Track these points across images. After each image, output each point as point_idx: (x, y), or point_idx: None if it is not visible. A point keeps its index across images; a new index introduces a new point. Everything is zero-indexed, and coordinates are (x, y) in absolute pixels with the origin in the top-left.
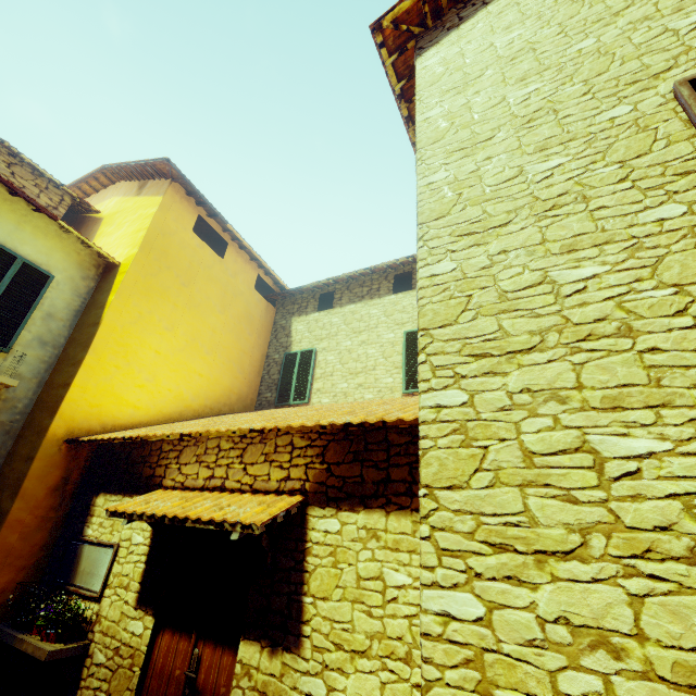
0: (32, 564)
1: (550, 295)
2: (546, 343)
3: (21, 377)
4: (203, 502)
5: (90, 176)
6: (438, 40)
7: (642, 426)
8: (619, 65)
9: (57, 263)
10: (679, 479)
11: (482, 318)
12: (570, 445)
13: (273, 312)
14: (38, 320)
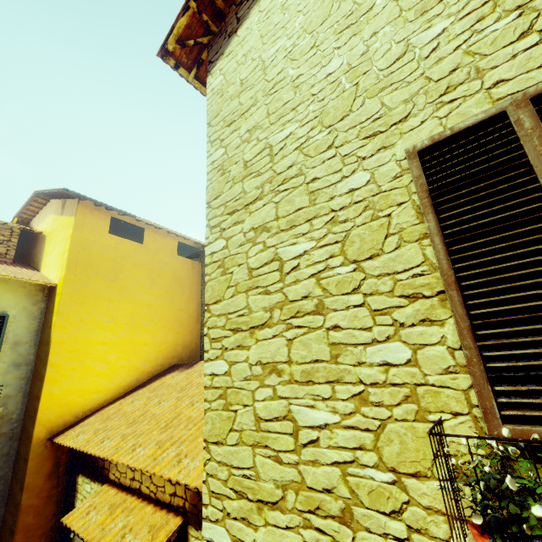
0: (49, 529)
1: (291, 437)
2: (285, 501)
3: (8, 397)
4: (117, 521)
5: (31, 201)
6: (222, 52)
7: None
8: (360, 105)
9: (8, 302)
10: None
11: (242, 444)
12: None
13: (199, 266)
14: (8, 351)
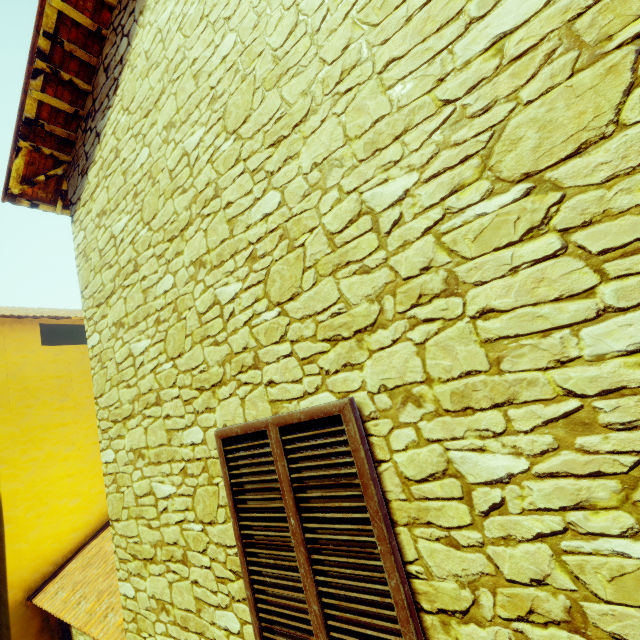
0: None
1: None
2: None
3: None
4: None
5: None
6: (78, 195)
7: None
8: (190, 347)
9: None
10: None
11: None
12: None
13: None
14: None
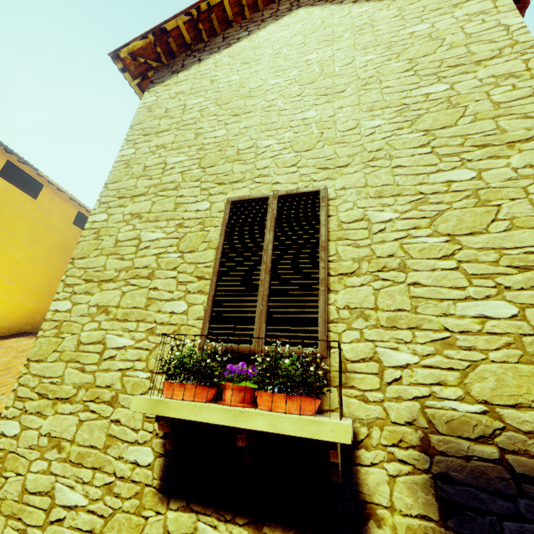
0: None
1: (98, 355)
2: (77, 396)
3: None
4: None
5: None
6: (163, 80)
7: (83, 483)
8: (222, 163)
9: None
10: (77, 530)
11: (60, 361)
12: (46, 488)
13: None
14: None
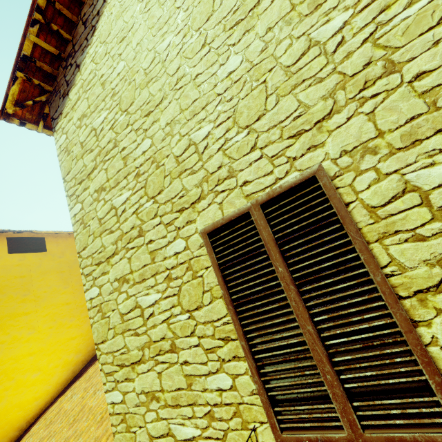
0: None
1: None
2: None
3: None
4: None
5: None
6: (60, 111)
7: None
8: (169, 183)
9: None
10: None
11: None
12: None
13: None
14: None
